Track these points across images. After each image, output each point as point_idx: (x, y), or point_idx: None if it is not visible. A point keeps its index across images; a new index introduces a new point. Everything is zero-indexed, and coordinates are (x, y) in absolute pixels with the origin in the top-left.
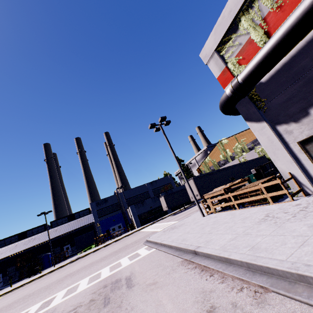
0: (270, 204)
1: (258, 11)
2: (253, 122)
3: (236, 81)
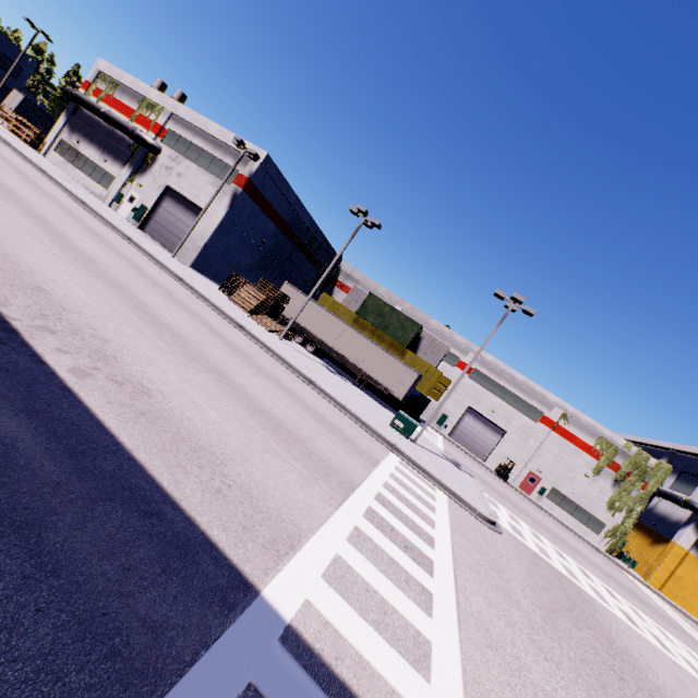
0: (21, 140)
1: (112, 90)
2: (65, 115)
3: (73, 92)
